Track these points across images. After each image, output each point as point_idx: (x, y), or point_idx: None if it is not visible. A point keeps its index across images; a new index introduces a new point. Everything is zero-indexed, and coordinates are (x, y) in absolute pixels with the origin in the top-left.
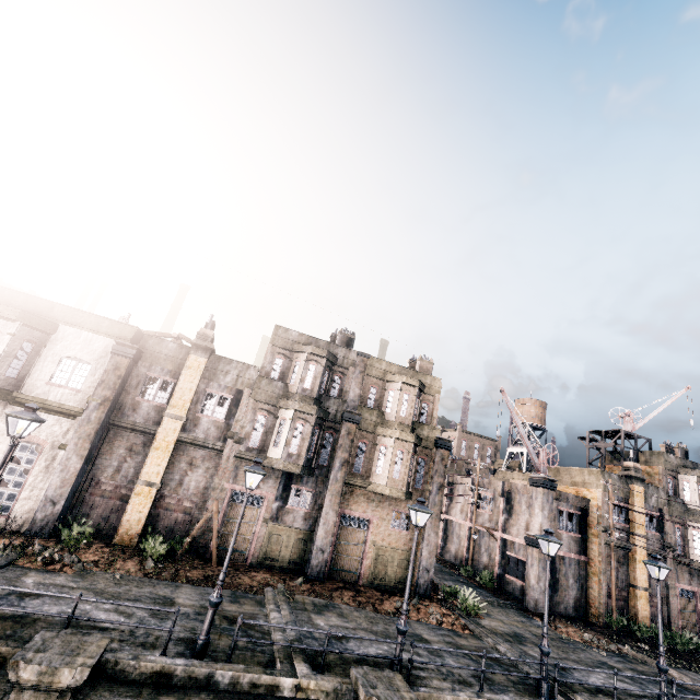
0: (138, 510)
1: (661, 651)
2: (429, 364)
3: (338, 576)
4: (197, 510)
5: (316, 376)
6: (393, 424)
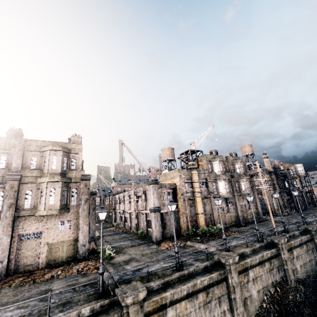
0: None
1: (175, 244)
2: (78, 138)
3: (23, 270)
4: None
5: None
6: (47, 175)
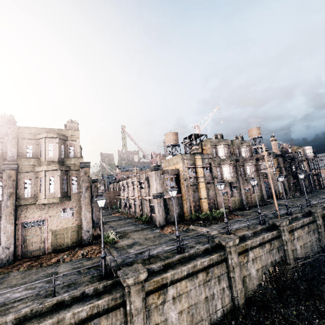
0: None
1: (176, 228)
2: (75, 124)
3: (30, 255)
4: None
5: None
6: (44, 163)
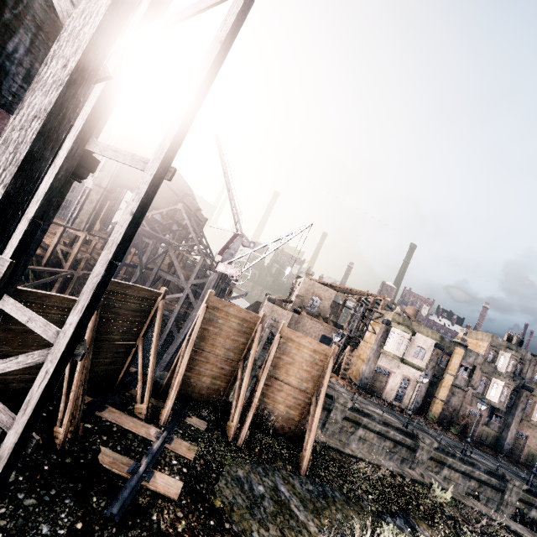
0: (437, 409)
1: None
2: None
3: (509, 455)
4: (454, 413)
5: (513, 366)
6: None
